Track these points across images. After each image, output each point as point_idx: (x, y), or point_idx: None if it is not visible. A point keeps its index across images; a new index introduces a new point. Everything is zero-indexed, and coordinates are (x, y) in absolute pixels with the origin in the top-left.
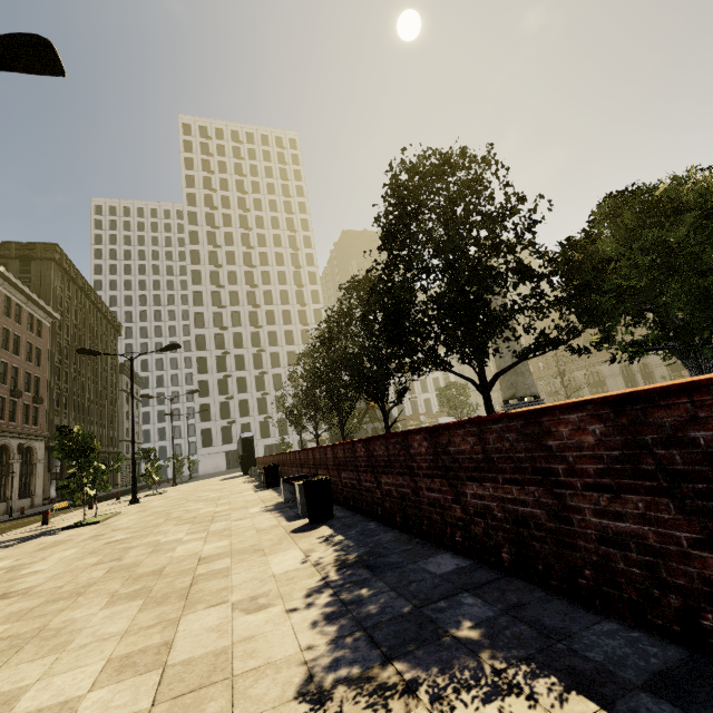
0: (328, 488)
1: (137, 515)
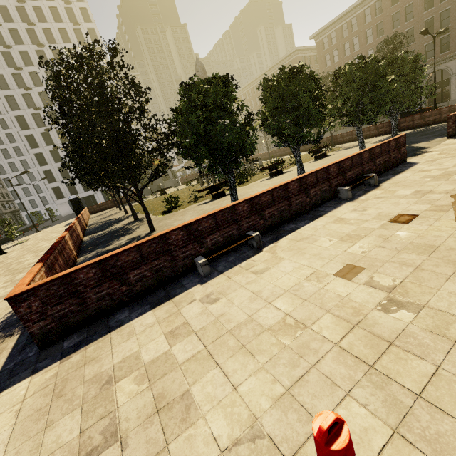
0: None
1: None
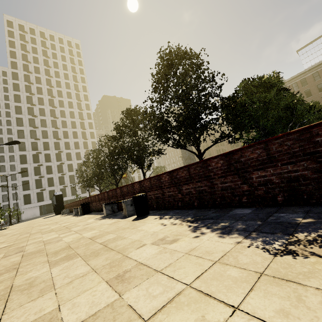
0: (146, 199)
1: (1, 237)
